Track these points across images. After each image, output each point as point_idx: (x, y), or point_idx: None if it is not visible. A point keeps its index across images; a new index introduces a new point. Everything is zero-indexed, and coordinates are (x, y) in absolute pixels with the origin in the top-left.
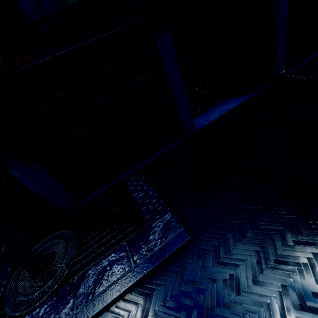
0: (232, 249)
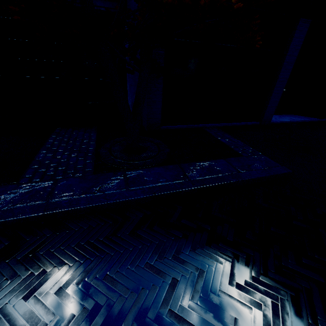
0: None
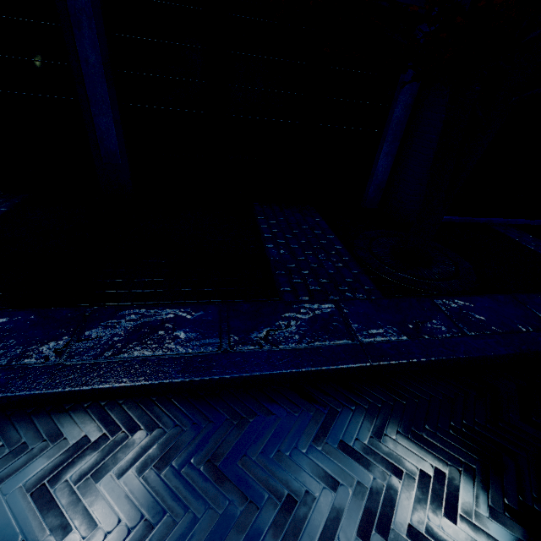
0: None
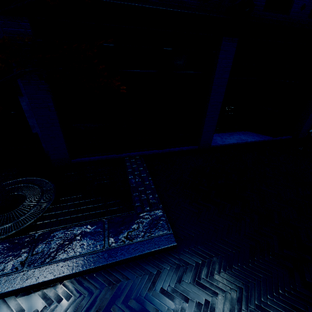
0: (215, 275)
